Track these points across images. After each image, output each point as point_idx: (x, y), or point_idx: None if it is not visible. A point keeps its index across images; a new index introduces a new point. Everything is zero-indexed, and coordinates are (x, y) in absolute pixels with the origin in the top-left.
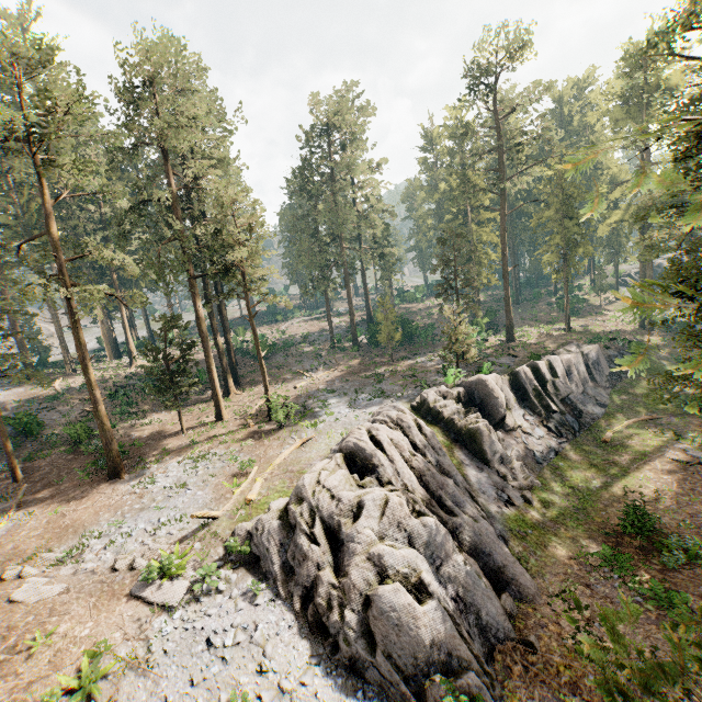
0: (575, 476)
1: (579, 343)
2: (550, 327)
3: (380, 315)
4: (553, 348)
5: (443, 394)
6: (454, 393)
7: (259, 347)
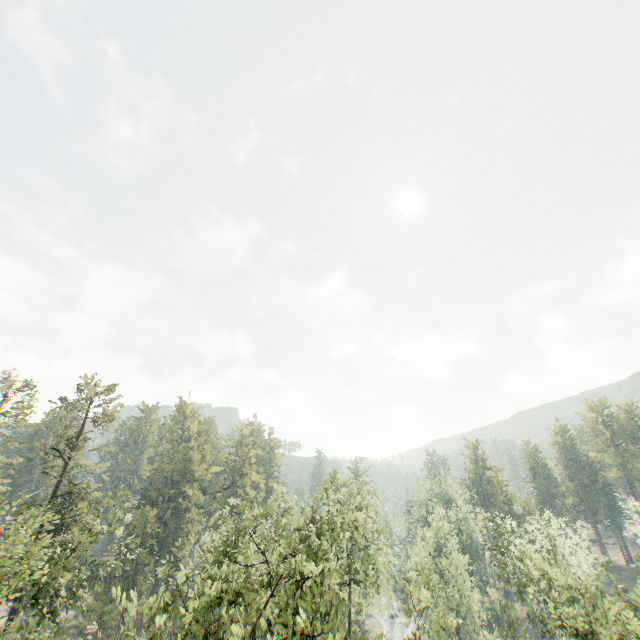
0: None
1: None
2: None
3: None
4: None
5: None
6: None
7: None
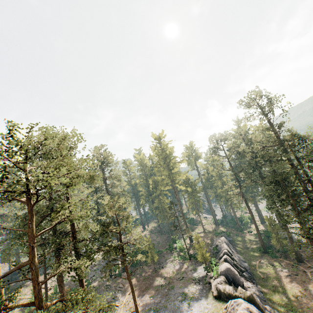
0: (277, 299)
1: (218, 237)
2: (195, 232)
3: (146, 247)
4: (210, 242)
5: (221, 282)
6: (223, 279)
7: (135, 296)
